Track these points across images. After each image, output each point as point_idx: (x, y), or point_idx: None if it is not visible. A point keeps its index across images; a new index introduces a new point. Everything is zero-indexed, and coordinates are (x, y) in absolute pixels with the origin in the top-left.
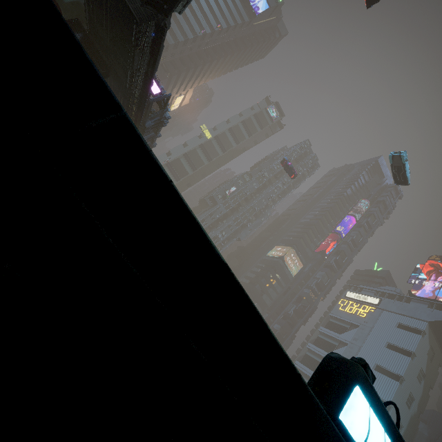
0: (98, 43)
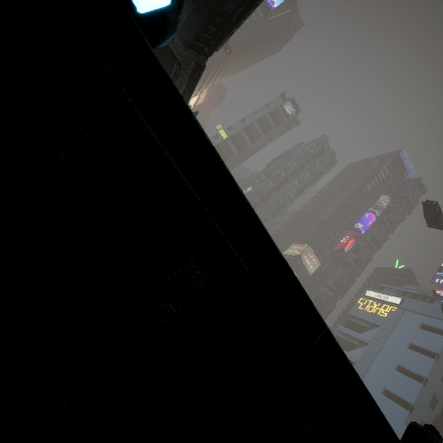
0: None
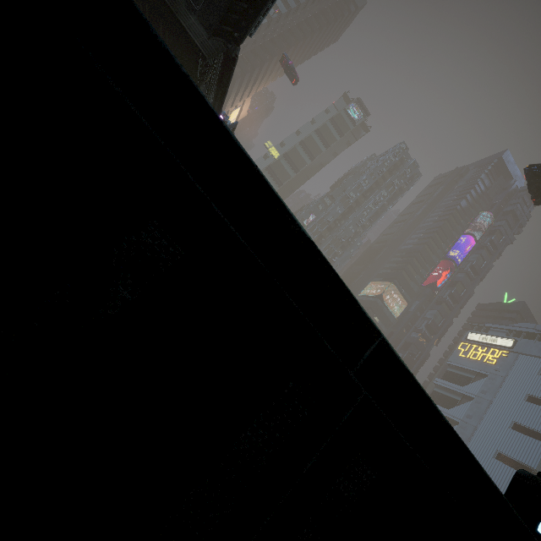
0: None
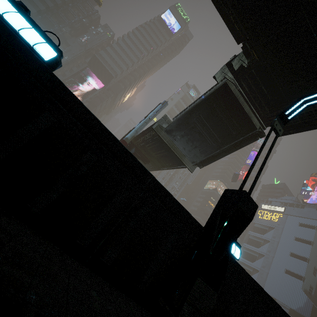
0: (144, 151)
